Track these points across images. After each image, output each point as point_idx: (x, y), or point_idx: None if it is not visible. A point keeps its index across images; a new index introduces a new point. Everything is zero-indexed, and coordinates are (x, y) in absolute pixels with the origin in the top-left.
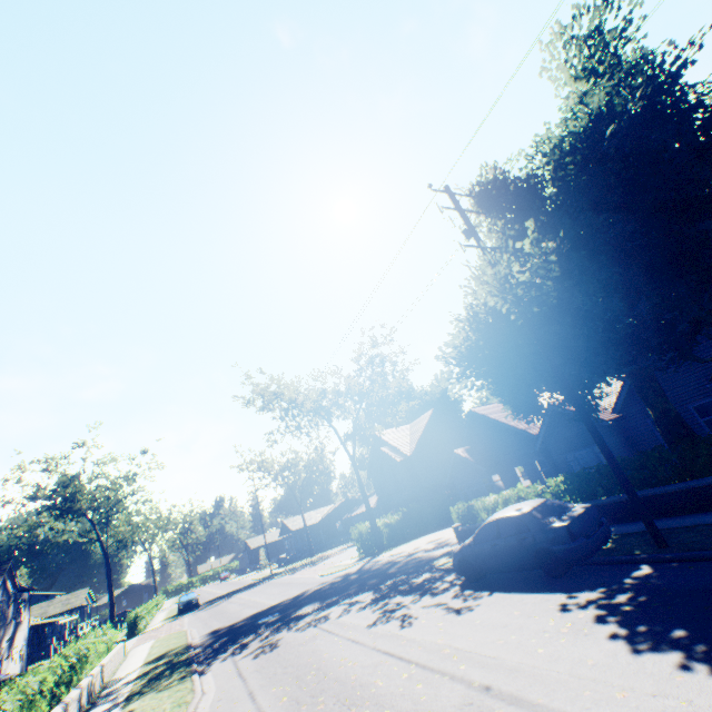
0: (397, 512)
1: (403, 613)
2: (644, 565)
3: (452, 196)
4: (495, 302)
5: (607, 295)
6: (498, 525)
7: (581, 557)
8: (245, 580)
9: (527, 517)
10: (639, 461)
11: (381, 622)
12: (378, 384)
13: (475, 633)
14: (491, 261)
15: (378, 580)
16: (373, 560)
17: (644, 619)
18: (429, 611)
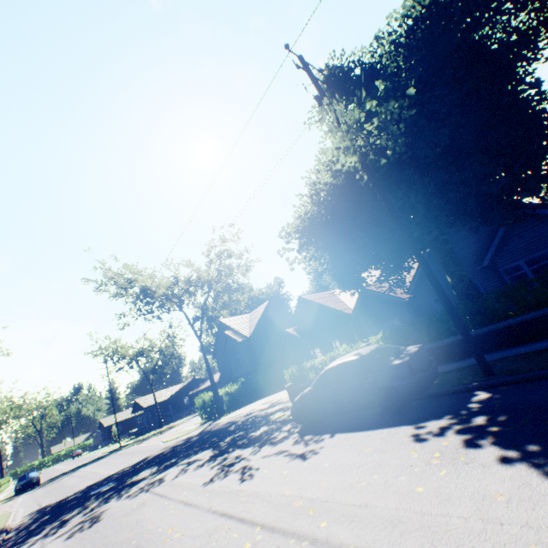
0: (237, 382)
1: (243, 466)
2: (479, 391)
3: (306, 64)
4: (334, 183)
5: (430, 172)
6: (339, 370)
7: (420, 391)
8: (95, 454)
9: (368, 359)
10: (446, 314)
11: (219, 478)
12: (226, 273)
13: (328, 478)
14: (340, 123)
15: (218, 438)
16: (214, 423)
17: (527, 437)
18: (271, 460)
